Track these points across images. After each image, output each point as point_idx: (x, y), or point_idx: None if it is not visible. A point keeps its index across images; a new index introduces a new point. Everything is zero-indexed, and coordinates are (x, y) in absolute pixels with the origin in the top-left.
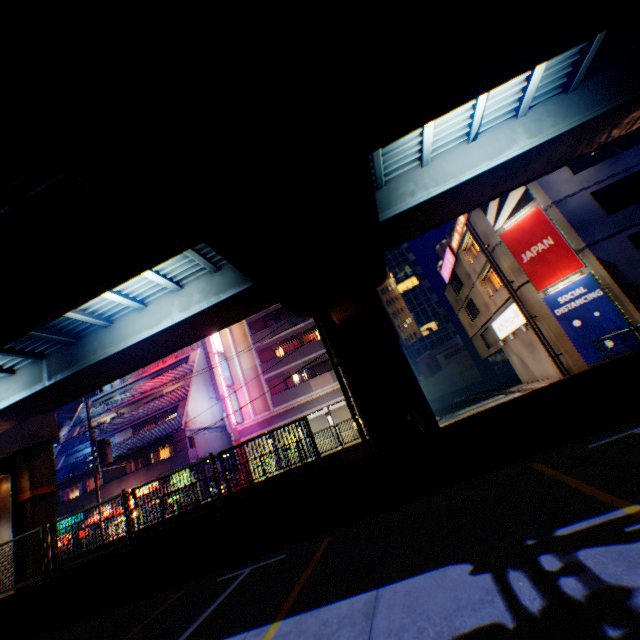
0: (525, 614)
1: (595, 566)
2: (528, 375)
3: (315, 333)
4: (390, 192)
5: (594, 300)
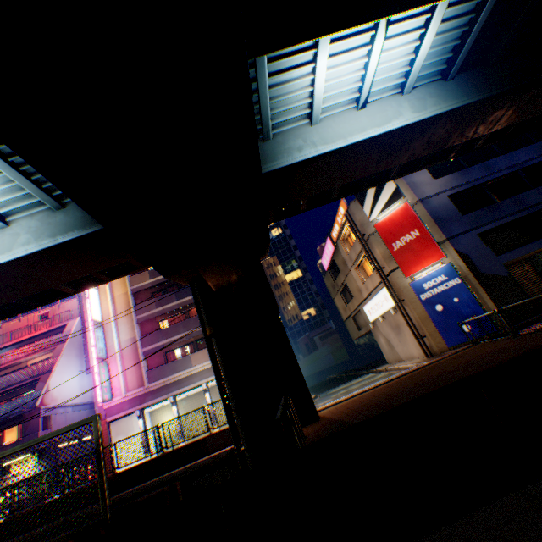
0: None
1: None
2: (394, 355)
3: None
4: (277, 145)
5: (454, 287)
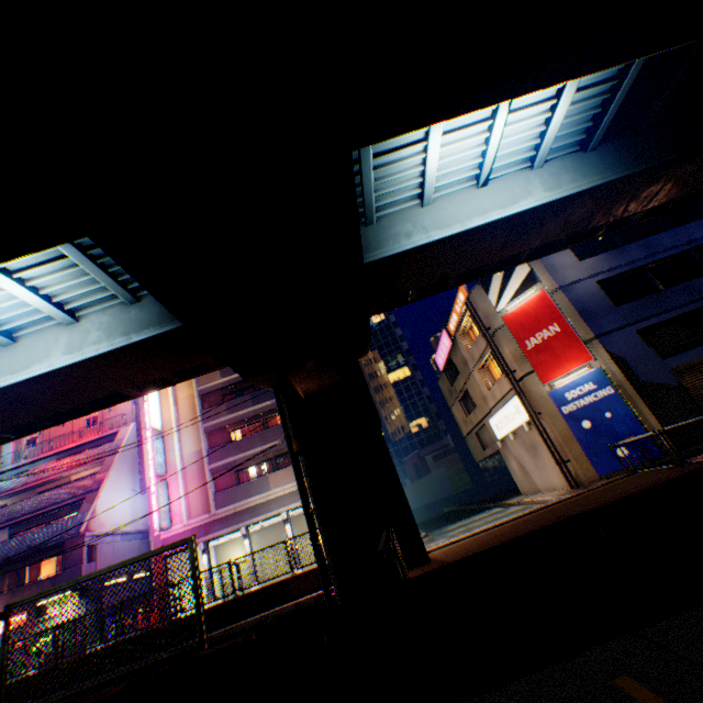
0: None
1: None
2: (529, 484)
3: None
4: (382, 230)
5: (605, 398)
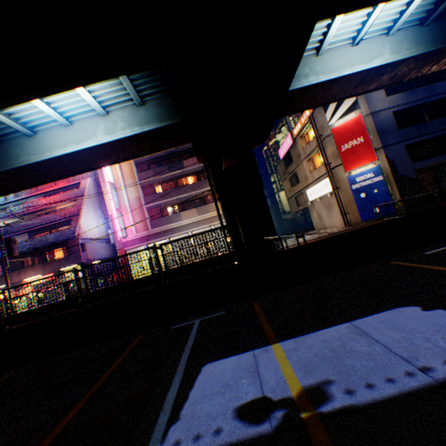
0: None
1: None
2: (321, 225)
3: (187, 179)
4: None
5: (377, 182)
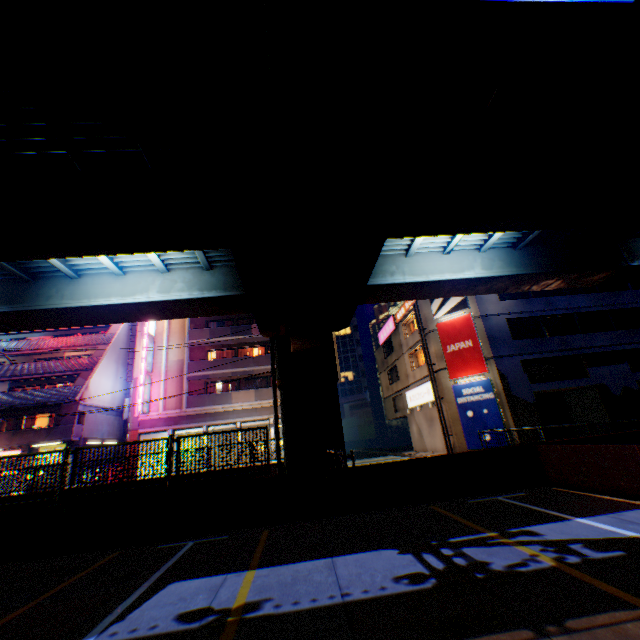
0: (435, 569)
1: (471, 554)
2: (421, 445)
3: (253, 348)
4: (377, 265)
5: (487, 400)
